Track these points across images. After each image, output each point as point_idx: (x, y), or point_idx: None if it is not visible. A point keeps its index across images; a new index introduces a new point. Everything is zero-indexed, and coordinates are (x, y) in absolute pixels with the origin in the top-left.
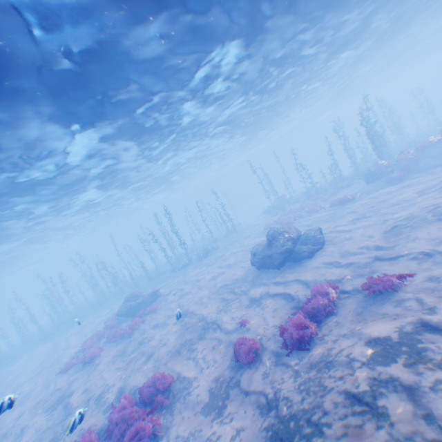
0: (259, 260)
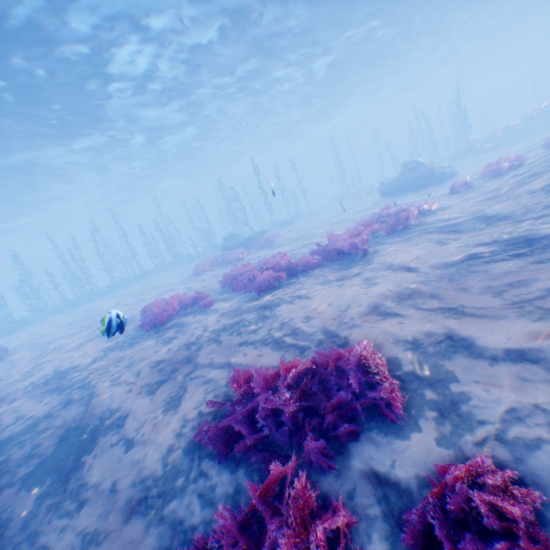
0: (396, 187)
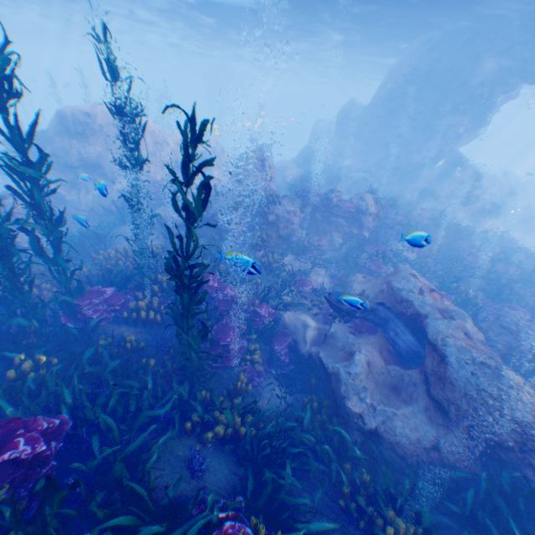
0: None
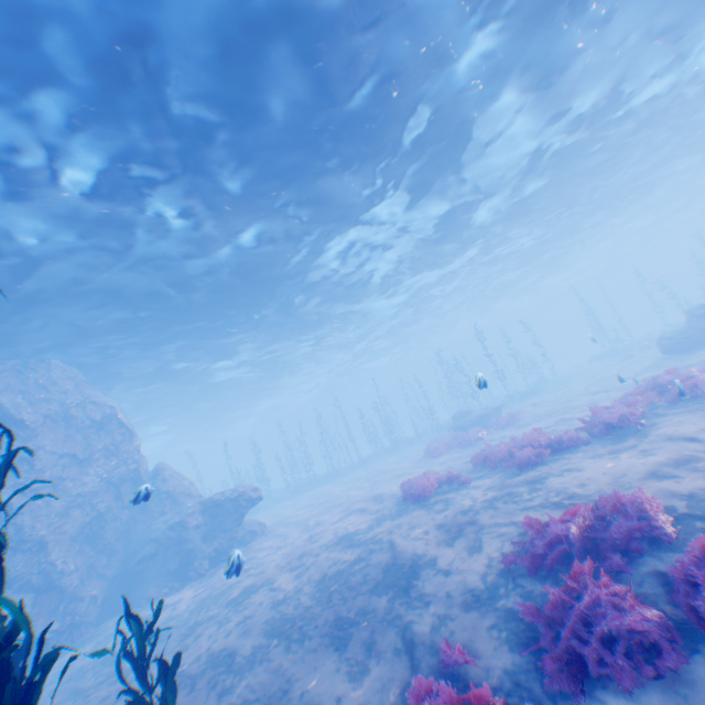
0: (683, 341)
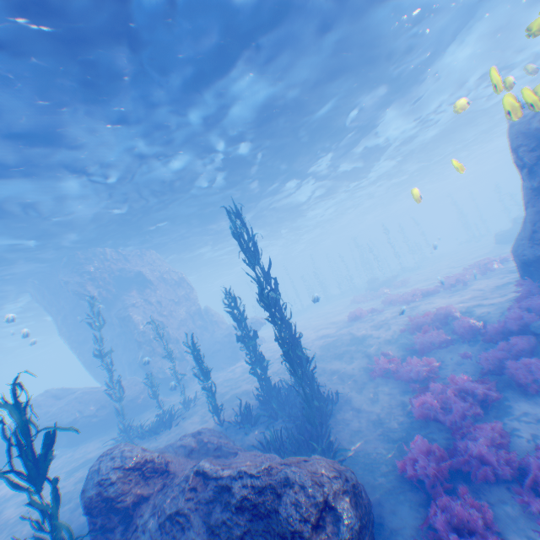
0: (508, 238)
